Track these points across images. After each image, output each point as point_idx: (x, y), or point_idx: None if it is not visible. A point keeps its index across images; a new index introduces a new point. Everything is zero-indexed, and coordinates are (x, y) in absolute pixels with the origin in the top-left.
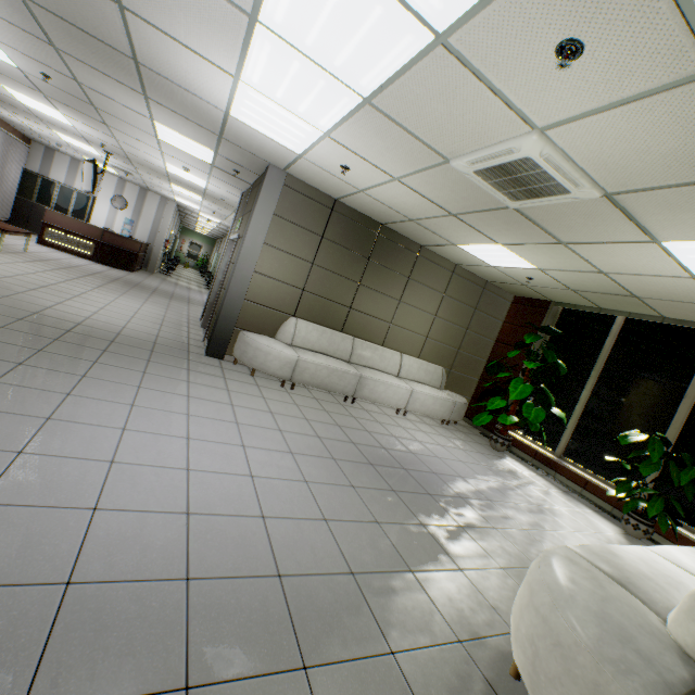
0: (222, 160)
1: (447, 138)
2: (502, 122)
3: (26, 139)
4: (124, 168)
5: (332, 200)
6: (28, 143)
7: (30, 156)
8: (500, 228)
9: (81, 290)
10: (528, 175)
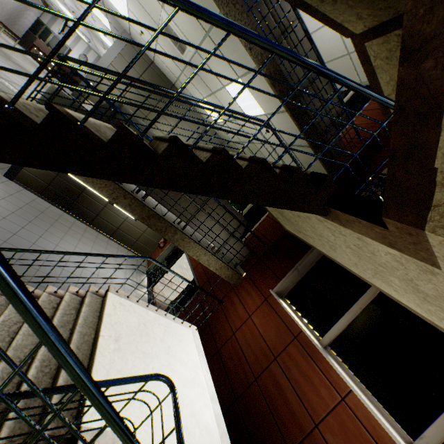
0: (112, 27)
1: (151, 11)
2: (155, 2)
3: (46, 4)
4: (86, 35)
5: (151, 61)
6: (46, 7)
7: (45, 14)
8: (196, 83)
9: (28, 63)
10: (174, 35)
